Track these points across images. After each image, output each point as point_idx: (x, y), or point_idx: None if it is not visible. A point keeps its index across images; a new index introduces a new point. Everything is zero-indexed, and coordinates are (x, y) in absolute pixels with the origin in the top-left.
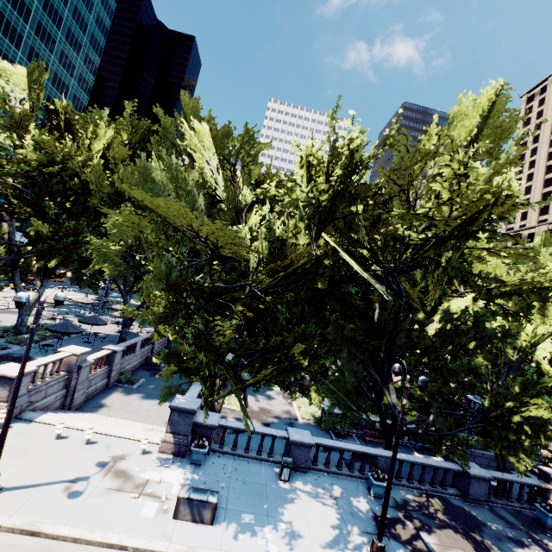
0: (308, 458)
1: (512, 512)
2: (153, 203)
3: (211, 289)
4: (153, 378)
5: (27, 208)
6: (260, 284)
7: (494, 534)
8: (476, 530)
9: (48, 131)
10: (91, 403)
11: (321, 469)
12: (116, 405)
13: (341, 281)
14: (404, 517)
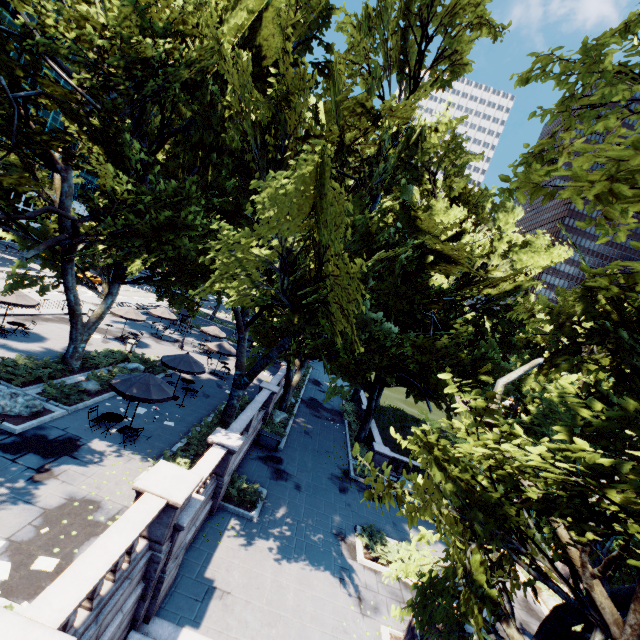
0: None
1: None
2: None
3: None
4: (276, 484)
5: (93, 145)
6: None
7: None
8: None
9: None
10: (188, 579)
11: None
12: (236, 589)
13: None
14: None
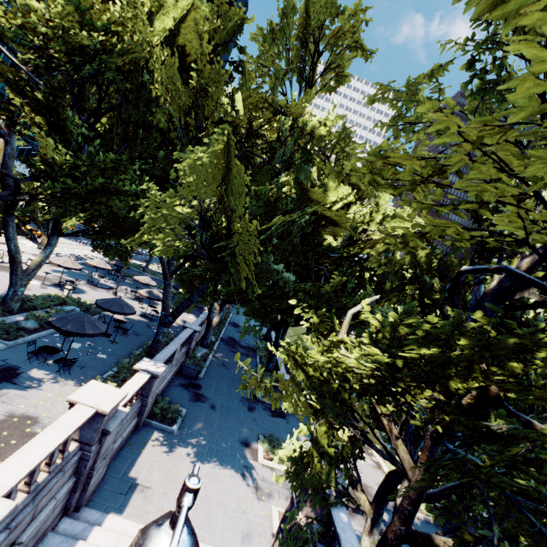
0: None
1: None
2: None
3: None
4: (195, 405)
5: (35, 115)
6: None
7: None
8: None
9: None
10: (114, 478)
11: None
12: (156, 484)
13: None
14: None
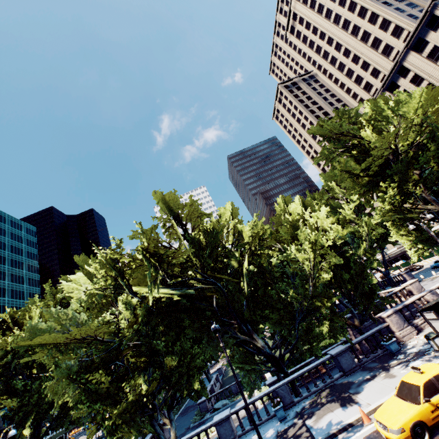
0: (232, 428)
1: (377, 359)
2: (35, 342)
3: (102, 361)
4: None
5: (3, 395)
6: (157, 332)
7: (357, 384)
8: (346, 390)
9: (4, 335)
10: None
11: (248, 430)
12: None
13: (178, 301)
14: (298, 419)
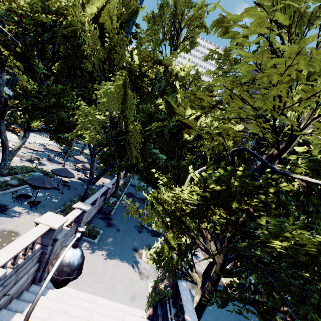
0: None
1: None
2: None
3: None
4: (108, 229)
5: (16, 61)
6: None
7: None
8: None
9: None
10: None
11: None
12: (84, 270)
13: None
14: None
